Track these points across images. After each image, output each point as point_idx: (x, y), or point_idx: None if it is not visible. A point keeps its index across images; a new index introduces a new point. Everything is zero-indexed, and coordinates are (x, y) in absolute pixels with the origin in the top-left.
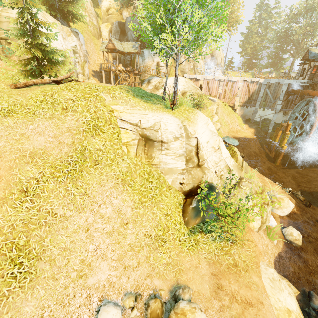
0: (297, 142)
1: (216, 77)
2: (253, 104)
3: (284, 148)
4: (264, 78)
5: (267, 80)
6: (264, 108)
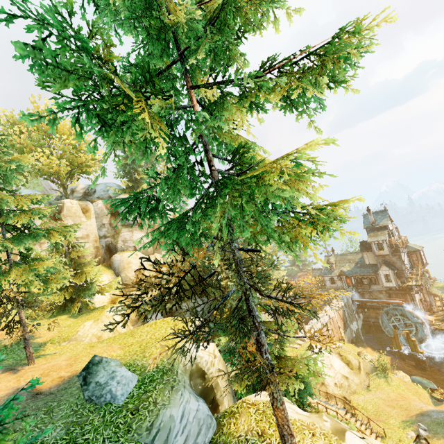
0: (418, 341)
1: (323, 321)
2: (347, 325)
3: (424, 353)
4: (343, 301)
5: (343, 301)
6: (352, 323)
